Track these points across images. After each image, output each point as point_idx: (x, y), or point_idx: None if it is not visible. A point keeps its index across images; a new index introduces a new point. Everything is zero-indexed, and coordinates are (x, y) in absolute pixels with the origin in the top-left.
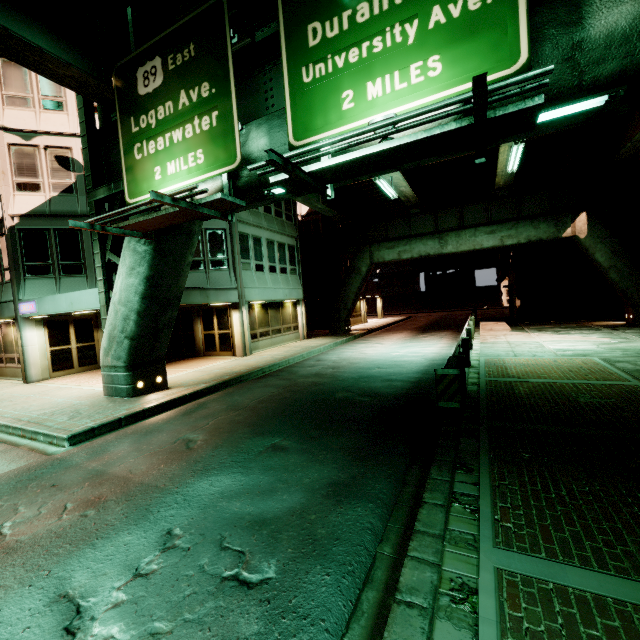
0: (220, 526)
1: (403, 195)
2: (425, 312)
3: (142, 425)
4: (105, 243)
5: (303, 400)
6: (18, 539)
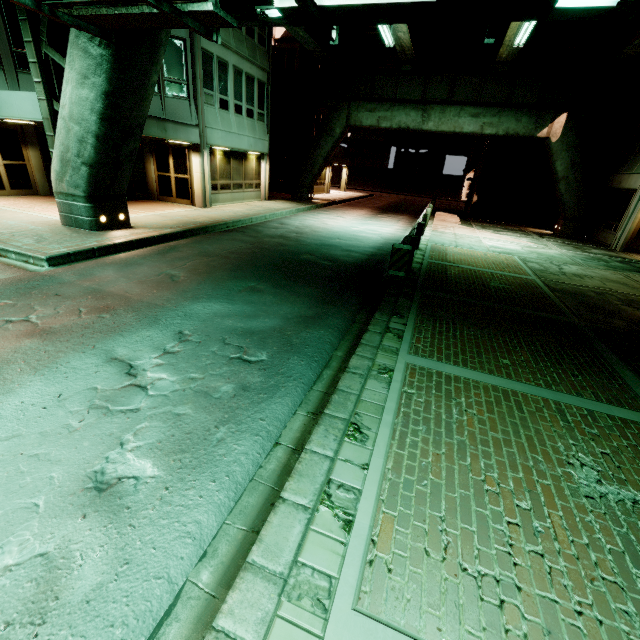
0: (220, 332)
1: (399, 43)
2: (387, 192)
3: (119, 258)
4: (37, 28)
5: (271, 257)
6: (51, 327)
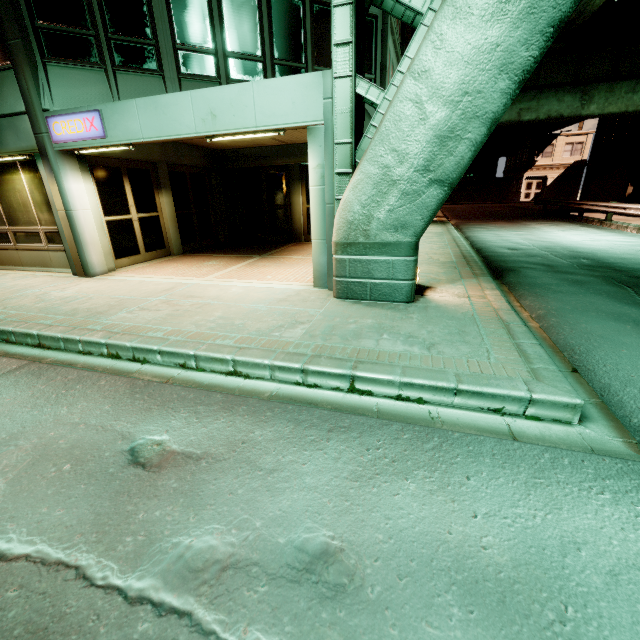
0: None
1: (582, 8)
2: None
3: (613, 360)
4: None
5: None
6: None
